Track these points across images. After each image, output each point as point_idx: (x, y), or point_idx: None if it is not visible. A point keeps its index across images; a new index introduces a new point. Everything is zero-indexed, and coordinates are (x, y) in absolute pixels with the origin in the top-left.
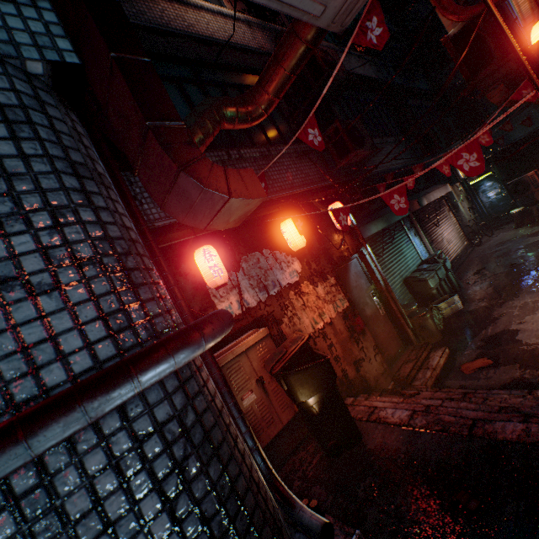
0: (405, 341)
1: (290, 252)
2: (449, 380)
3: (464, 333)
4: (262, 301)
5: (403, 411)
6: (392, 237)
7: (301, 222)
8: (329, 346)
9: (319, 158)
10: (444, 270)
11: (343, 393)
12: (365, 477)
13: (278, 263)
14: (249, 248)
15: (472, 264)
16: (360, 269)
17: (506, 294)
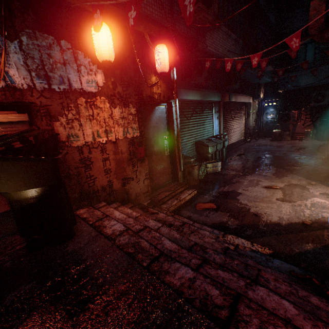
0: (174, 178)
1: (98, 62)
2: (185, 210)
3: (212, 185)
4: (37, 88)
5: (121, 226)
6: (202, 110)
7: (99, 14)
8: (105, 159)
9: (169, 0)
10: (222, 146)
11: (101, 198)
12: (31, 281)
13: (78, 64)
14: (42, 27)
15: (239, 150)
16: (164, 115)
17: (247, 171)
